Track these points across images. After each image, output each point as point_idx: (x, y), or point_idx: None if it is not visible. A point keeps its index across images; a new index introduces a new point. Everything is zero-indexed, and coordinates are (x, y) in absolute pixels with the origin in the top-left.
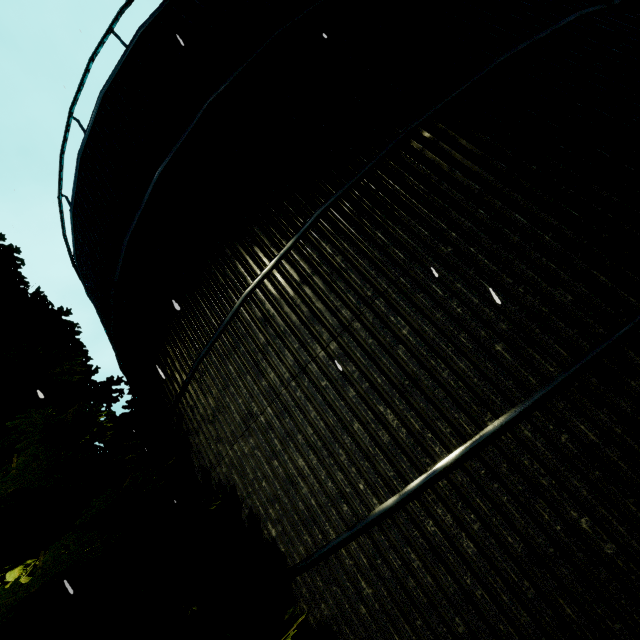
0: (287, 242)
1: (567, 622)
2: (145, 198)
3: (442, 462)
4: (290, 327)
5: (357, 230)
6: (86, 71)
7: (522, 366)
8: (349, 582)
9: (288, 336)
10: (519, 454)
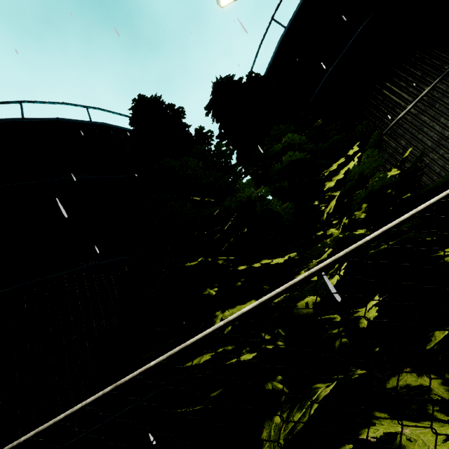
0: None
1: None
2: (347, 46)
3: None
4: None
5: None
6: None
7: None
8: None
9: None
10: None
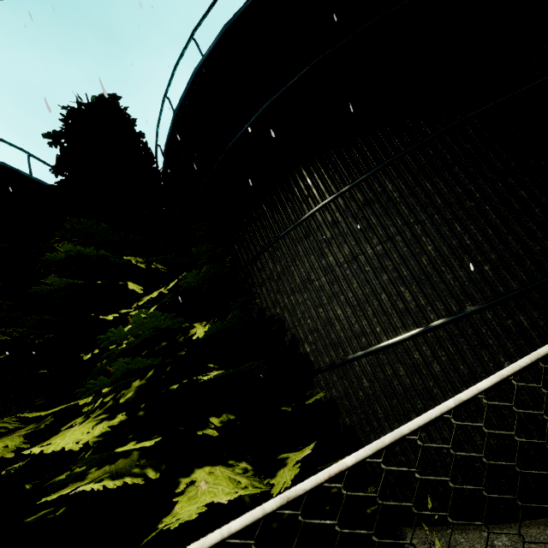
0: (361, 176)
1: (481, 408)
2: (252, 119)
3: (433, 323)
4: (351, 231)
5: (413, 178)
6: (213, 3)
7: (497, 280)
8: (355, 379)
9: (349, 236)
10: (481, 326)
